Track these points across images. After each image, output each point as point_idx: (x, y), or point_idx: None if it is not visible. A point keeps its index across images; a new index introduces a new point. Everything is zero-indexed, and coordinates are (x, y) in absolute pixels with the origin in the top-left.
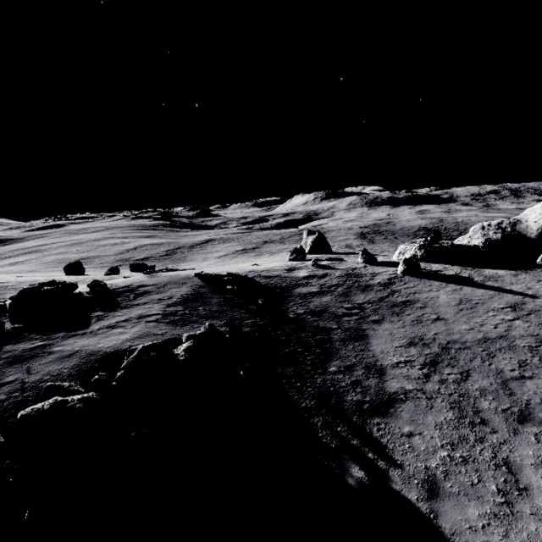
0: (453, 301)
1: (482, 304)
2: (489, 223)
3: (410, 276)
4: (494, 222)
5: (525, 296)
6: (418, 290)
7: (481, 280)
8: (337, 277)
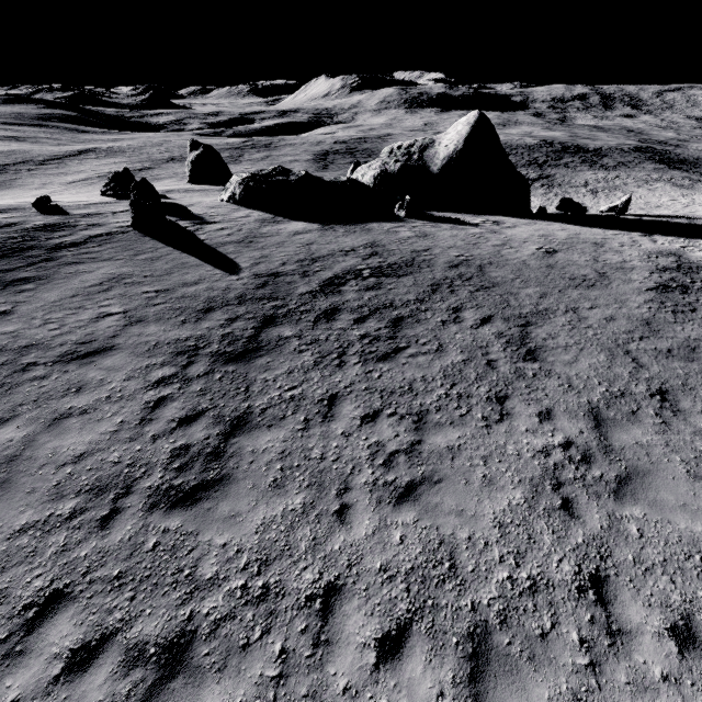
0: (97, 280)
1: (131, 285)
2: (400, 145)
3: (139, 232)
4: (407, 143)
5: (224, 272)
6: (89, 259)
7: (227, 242)
8: (17, 230)
